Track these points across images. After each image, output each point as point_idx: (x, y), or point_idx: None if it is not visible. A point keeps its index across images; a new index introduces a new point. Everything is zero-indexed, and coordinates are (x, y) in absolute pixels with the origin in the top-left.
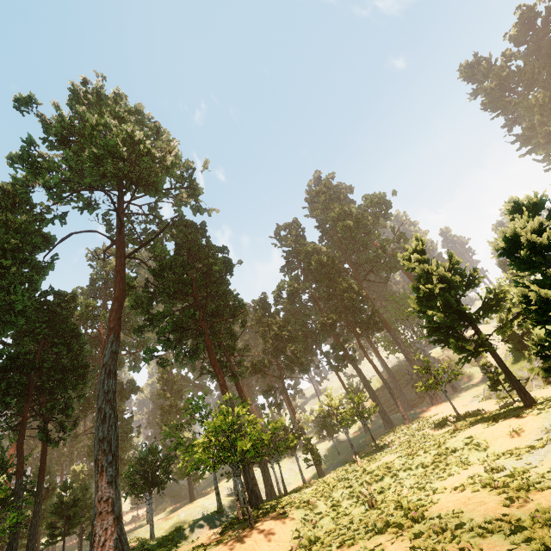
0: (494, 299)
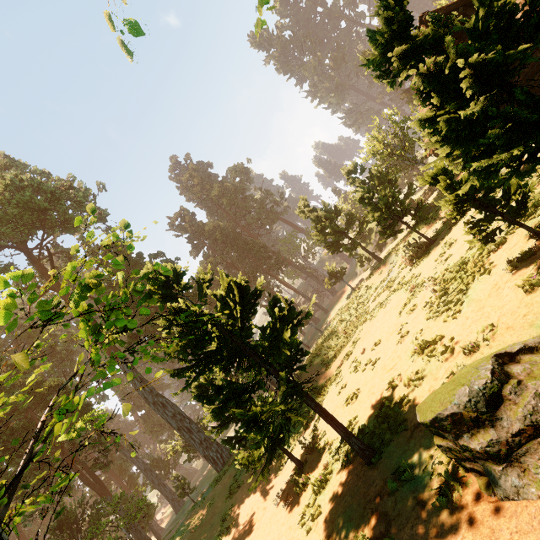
0: (350, 218)
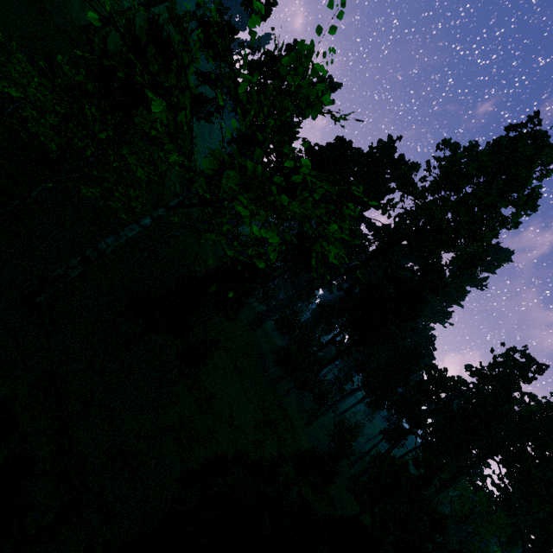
0: None
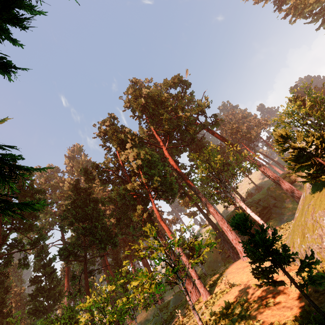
0: None
